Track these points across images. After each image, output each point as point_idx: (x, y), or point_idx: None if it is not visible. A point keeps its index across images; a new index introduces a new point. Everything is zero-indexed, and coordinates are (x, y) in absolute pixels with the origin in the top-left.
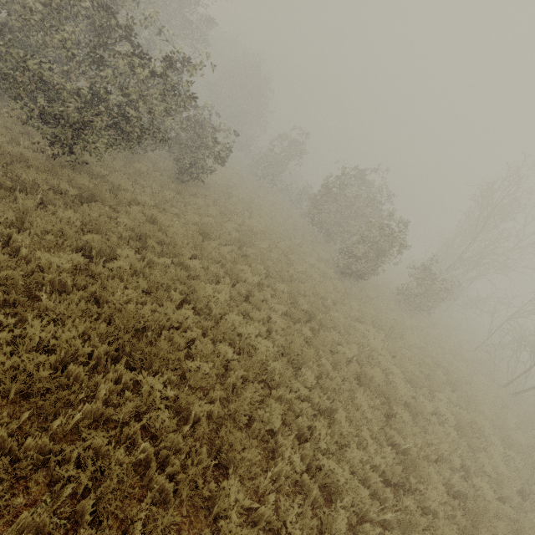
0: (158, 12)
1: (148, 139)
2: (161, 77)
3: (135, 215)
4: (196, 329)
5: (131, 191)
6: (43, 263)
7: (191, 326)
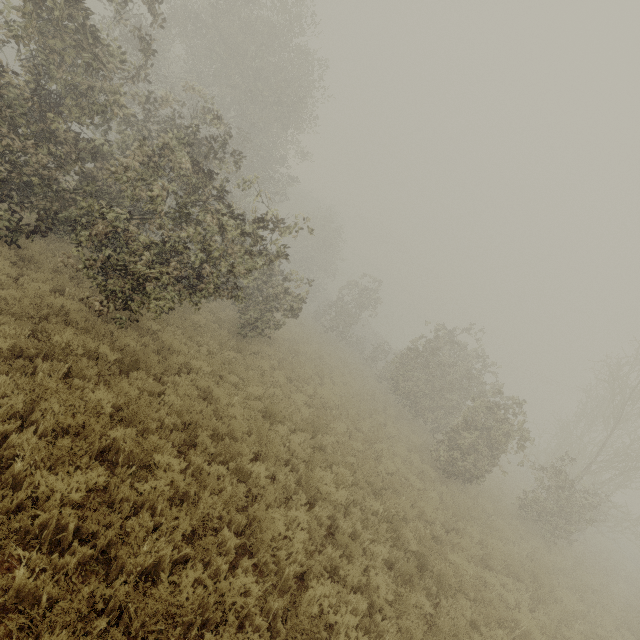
0: (255, 174)
1: (219, 294)
2: (250, 234)
3: (185, 387)
4: (259, 621)
5: (185, 354)
6: (39, 491)
7: (252, 612)
